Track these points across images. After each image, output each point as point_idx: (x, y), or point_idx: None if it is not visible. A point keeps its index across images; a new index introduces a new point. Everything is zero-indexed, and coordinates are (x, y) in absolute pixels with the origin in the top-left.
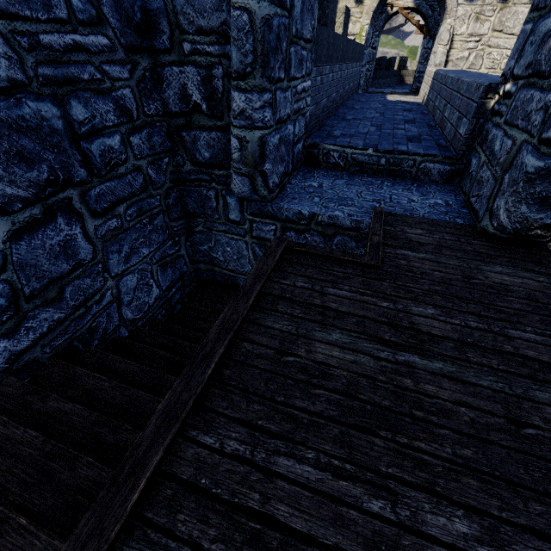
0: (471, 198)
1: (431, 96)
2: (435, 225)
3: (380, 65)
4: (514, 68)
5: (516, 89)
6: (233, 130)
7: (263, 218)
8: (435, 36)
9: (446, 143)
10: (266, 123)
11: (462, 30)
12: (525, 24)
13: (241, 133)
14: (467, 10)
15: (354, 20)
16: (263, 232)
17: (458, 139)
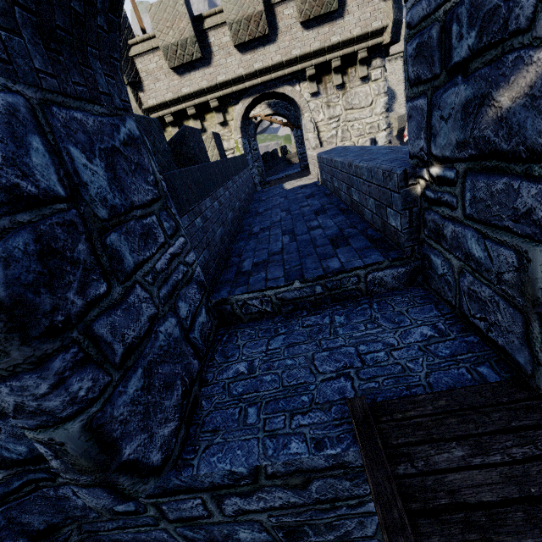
0: (471, 318)
1: (326, 177)
2: (465, 410)
3: (266, 158)
4: (430, 148)
5: (456, 174)
6: (24, 432)
7: (172, 495)
8: (300, 126)
9: (376, 231)
10: (85, 398)
11: (321, 117)
12: (411, 100)
13: (39, 435)
14: (317, 103)
15: (226, 138)
16: (185, 510)
17: (395, 233)
